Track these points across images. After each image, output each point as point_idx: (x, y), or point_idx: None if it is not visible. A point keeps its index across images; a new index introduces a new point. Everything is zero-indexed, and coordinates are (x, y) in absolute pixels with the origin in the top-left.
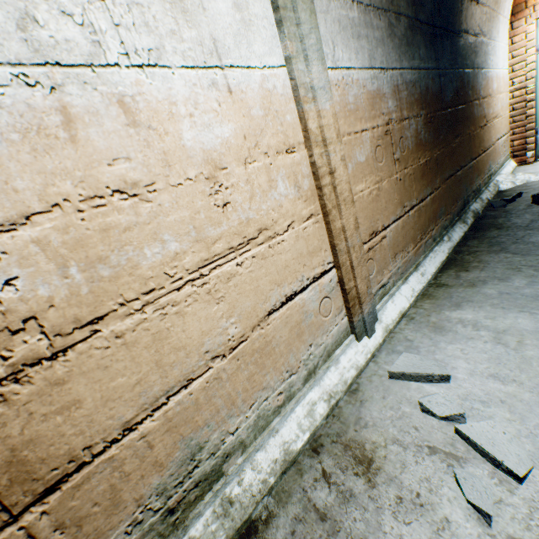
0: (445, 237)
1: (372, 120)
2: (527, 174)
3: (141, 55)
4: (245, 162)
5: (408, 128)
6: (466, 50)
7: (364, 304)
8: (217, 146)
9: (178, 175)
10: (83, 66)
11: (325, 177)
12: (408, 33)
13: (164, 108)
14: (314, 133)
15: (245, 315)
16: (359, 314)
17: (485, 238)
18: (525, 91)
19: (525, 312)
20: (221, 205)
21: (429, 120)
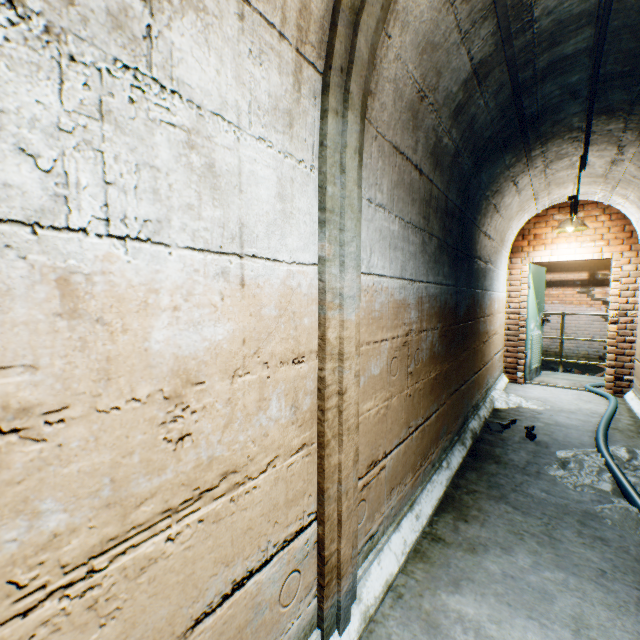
0: (445, 461)
1: (394, 329)
2: (519, 397)
3: (131, 223)
4: (234, 374)
5: (425, 339)
6: (478, 273)
7: (344, 578)
8: (201, 350)
9: (119, 393)
10: (18, 223)
11: (332, 397)
12: (436, 251)
13: (137, 294)
14: (332, 343)
15: (150, 636)
16: (334, 594)
17: (484, 473)
18: (518, 316)
19: (534, 620)
20: (176, 437)
21: (444, 332)
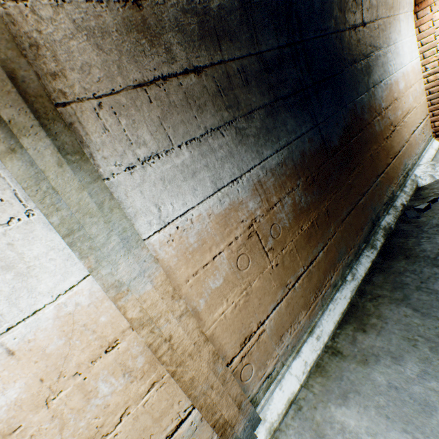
0: (349, 275)
1: (228, 237)
2: None
3: None
4: (47, 402)
5: (282, 208)
6: (355, 80)
7: (236, 425)
8: (3, 414)
9: None
10: None
11: (161, 346)
12: (266, 120)
13: None
14: (137, 317)
15: None
16: (233, 434)
17: (391, 273)
18: None
19: (408, 434)
20: None
21: (310, 181)
